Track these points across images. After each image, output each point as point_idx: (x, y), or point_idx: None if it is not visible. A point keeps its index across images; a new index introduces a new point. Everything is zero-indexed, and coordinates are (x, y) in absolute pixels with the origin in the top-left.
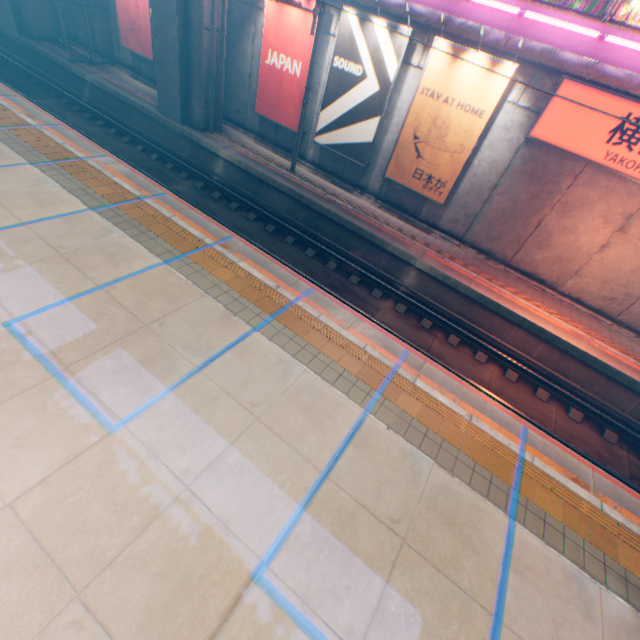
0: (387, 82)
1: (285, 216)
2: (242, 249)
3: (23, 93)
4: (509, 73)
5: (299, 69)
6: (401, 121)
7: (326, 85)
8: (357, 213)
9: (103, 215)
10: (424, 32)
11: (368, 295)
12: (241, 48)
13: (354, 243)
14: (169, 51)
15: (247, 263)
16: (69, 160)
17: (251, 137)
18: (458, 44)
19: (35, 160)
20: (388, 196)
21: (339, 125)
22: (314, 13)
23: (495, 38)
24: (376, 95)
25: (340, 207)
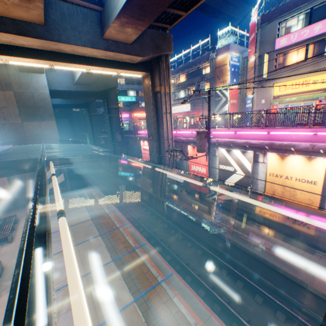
0: (247, 171)
1: (207, 241)
2: (176, 283)
3: (112, 192)
4: (322, 161)
5: (204, 170)
6: (263, 185)
7: (218, 175)
8: (250, 239)
9: (116, 263)
10: (260, 149)
11: (272, 316)
12: (182, 164)
13: (253, 262)
14: (155, 173)
15: (178, 297)
16: (113, 229)
17: (189, 195)
18: (282, 151)
19: (102, 231)
20: (270, 224)
21: (228, 190)
22: (205, 155)
23: (303, 146)
24: (244, 177)
25: (238, 236)
